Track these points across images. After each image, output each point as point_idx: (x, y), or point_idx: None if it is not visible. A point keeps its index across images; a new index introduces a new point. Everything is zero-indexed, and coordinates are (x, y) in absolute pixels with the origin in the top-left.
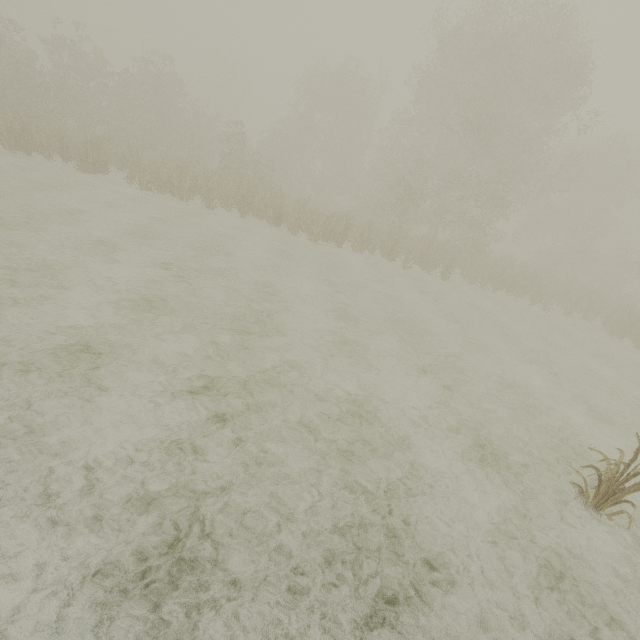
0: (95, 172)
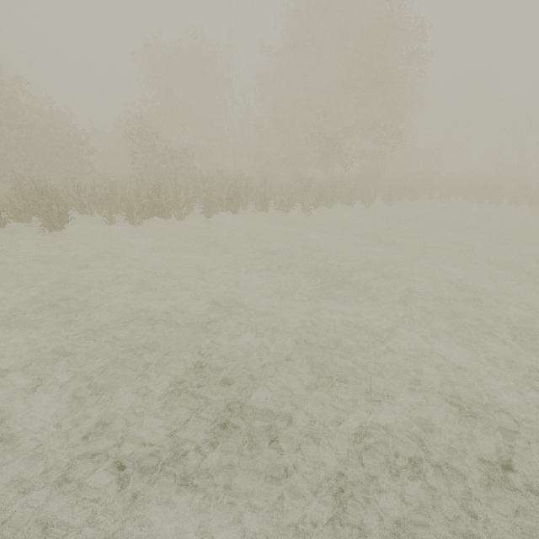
0: (61, 225)
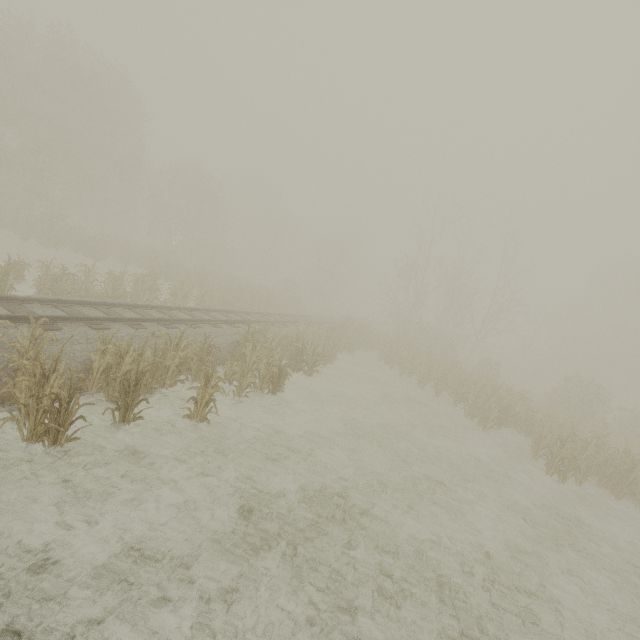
0: None
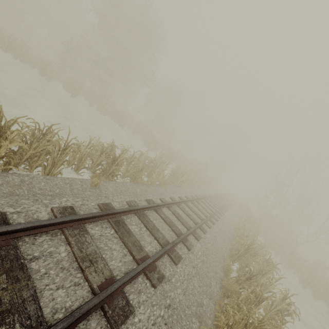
0: None
